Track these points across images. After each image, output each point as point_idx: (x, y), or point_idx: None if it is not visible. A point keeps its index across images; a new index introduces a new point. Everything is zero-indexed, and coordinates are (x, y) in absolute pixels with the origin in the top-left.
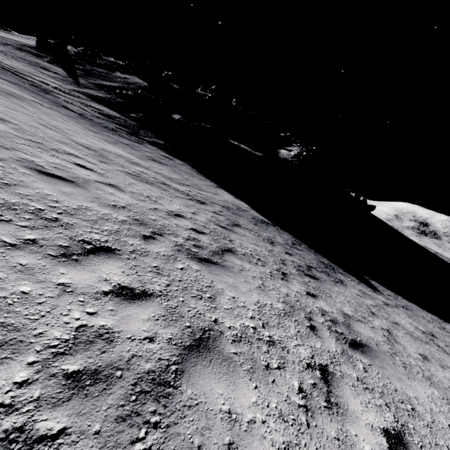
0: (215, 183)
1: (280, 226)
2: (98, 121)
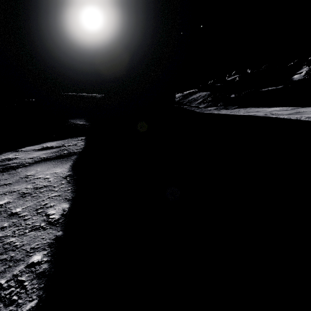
0: (267, 107)
1: (307, 107)
2: None
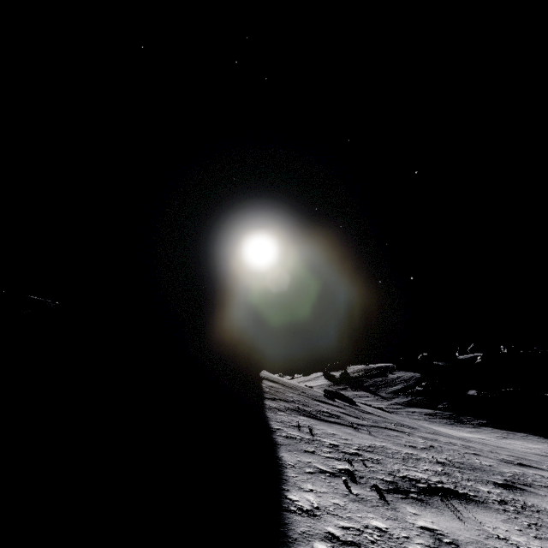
0: None
1: None
2: (436, 421)
